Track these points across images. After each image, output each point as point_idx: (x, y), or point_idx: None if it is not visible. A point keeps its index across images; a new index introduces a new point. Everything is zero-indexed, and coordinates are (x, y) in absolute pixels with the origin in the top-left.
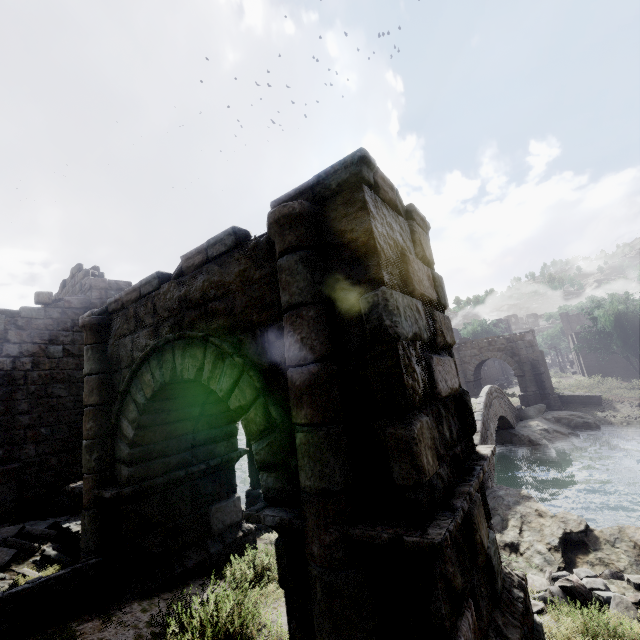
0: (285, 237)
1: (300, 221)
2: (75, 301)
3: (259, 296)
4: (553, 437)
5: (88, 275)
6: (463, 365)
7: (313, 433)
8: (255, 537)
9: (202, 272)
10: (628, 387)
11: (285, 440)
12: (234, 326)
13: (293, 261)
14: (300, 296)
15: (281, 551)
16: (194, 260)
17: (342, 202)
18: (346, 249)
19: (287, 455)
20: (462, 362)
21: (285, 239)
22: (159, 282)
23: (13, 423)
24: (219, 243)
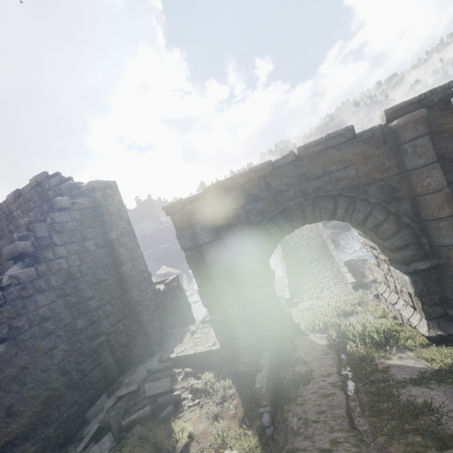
0: (418, 129)
1: (424, 120)
2: (85, 202)
3: (379, 164)
4: (337, 235)
5: (63, 180)
6: None
7: (452, 219)
8: (291, 315)
9: (321, 156)
10: None
11: (419, 231)
12: (360, 184)
13: (425, 141)
14: (432, 158)
15: (418, 281)
16: (313, 149)
17: (439, 109)
18: (445, 133)
19: (416, 238)
20: None
21: (418, 130)
22: (273, 167)
23: (87, 308)
24: (339, 136)
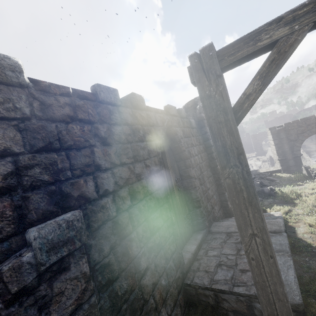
0: None
1: None
2: None
3: None
4: None
5: None
6: (258, 141)
7: None
8: None
9: None
10: (308, 142)
11: None
12: None
13: None
14: None
15: None
16: None
17: None
18: None
19: None
20: (257, 140)
21: None
22: (308, 119)
23: None
24: None
